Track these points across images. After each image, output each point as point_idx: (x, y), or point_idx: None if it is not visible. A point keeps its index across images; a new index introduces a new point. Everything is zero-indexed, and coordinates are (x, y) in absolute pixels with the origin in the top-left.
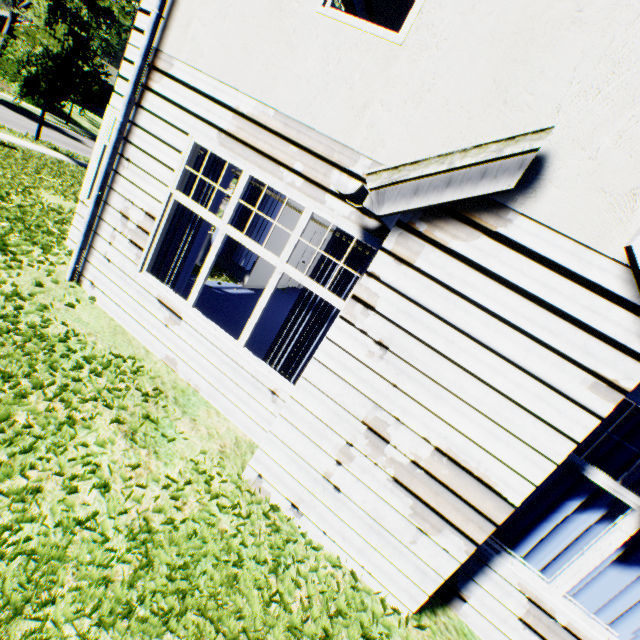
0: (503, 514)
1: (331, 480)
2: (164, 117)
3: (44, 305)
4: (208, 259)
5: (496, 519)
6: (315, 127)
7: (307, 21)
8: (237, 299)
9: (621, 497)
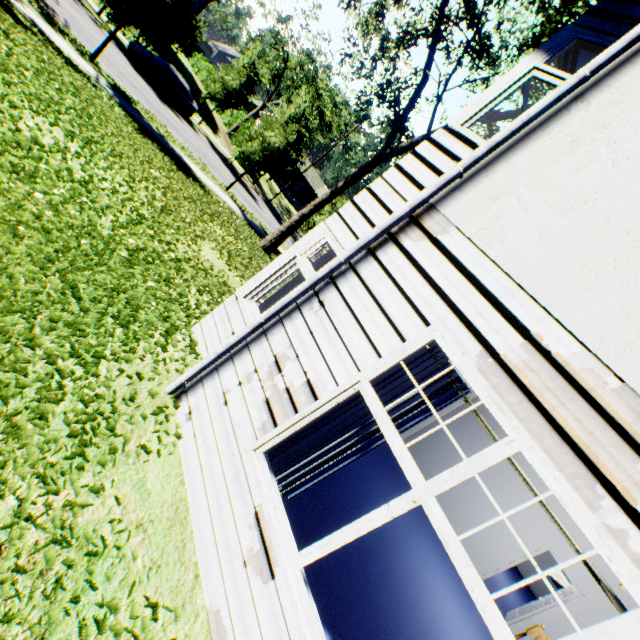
0: None
1: None
2: (400, 282)
3: (114, 446)
4: (366, 517)
5: None
6: None
7: None
8: None
9: None
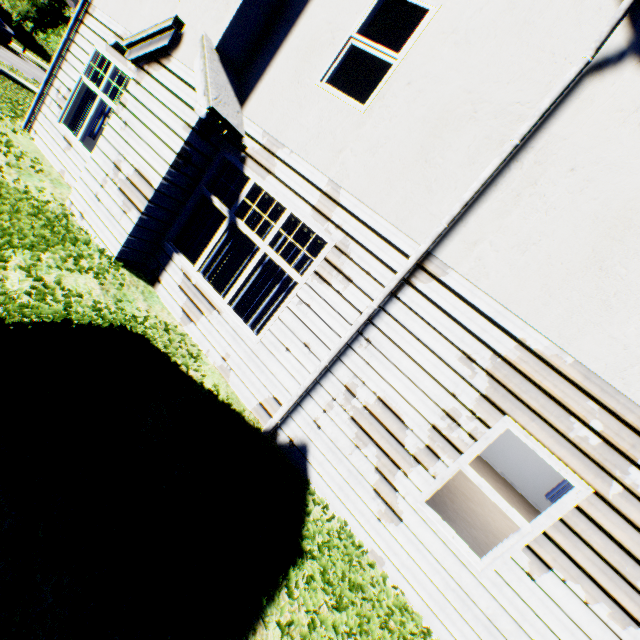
0: (152, 195)
1: (98, 197)
2: (87, 38)
3: None
4: (91, 113)
5: (149, 198)
6: None
7: None
8: None
9: (224, 212)
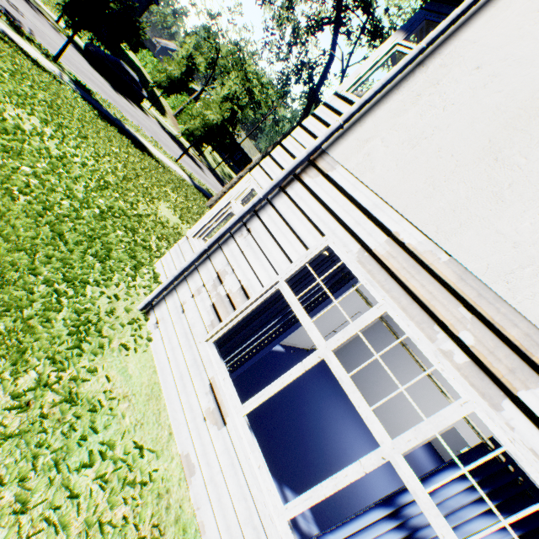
0: None
1: None
2: (304, 208)
3: (102, 343)
4: (287, 373)
5: None
6: (511, 301)
7: (534, 179)
8: (269, 358)
9: None
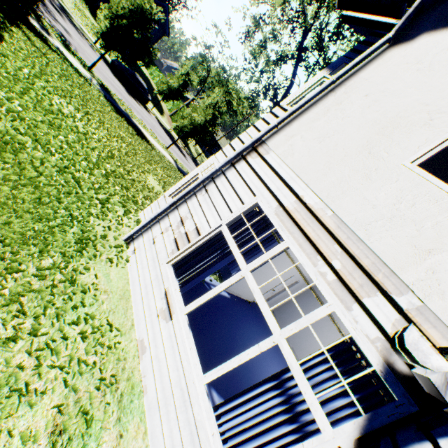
0: None
1: None
2: (245, 178)
3: (95, 254)
4: (219, 286)
5: None
6: (367, 242)
7: (391, 167)
8: (216, 298)
9: None
